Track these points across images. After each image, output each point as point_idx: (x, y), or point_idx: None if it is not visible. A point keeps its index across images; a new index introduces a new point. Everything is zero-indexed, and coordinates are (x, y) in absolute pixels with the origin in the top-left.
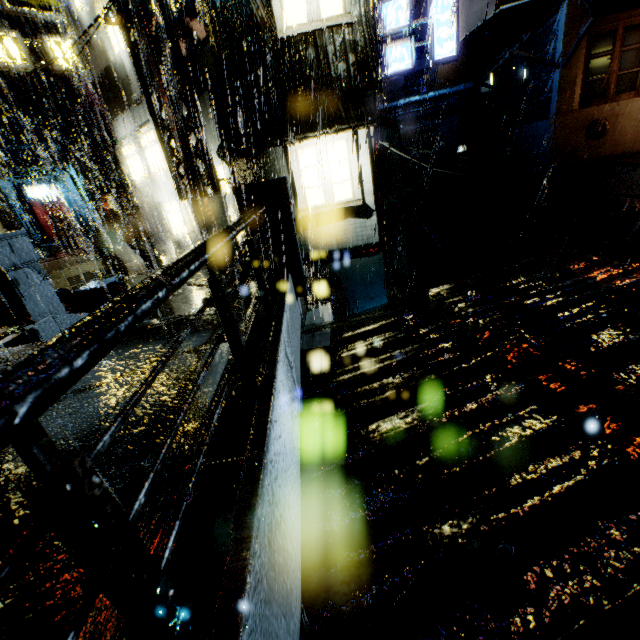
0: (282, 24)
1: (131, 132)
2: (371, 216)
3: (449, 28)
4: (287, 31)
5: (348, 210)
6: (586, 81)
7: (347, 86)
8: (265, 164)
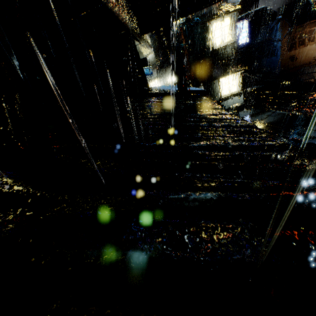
0: (215, 45)
1: None
2: (241, 95)
3: (246, 33)
4: (217, 47)
5: (235, 94)
6: (288, 44)
7: (233, 59)
8: (212, 84)
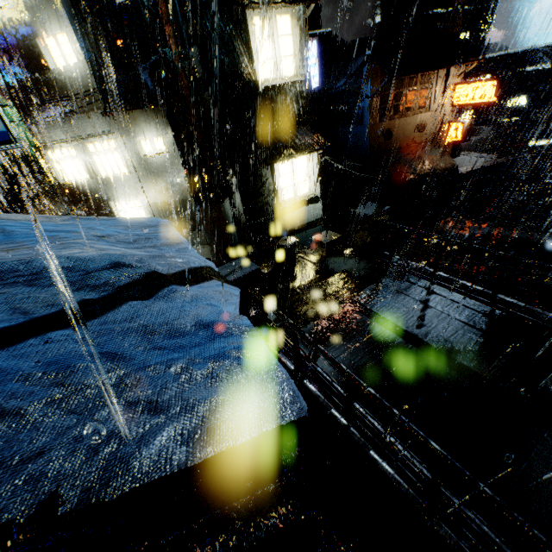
0: (259, 77)
1: (72, 138)
2: (318, 202)
3: (314, 69)
4: (265, 83)
5: (306, 199)
6: (381, 107)
7: (299, 120)
8: (257, 174)
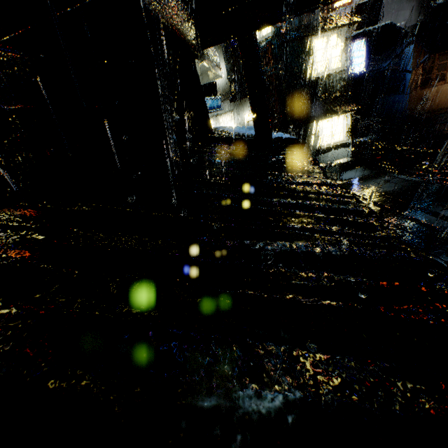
0: (316, 71)
1: (213, 115)
2: (349, 146)
3: (362, 58)
4: (319, 74)
5: (340, 145)
6: (422, 78)
7: (340, 94)
8: (308, 128)
